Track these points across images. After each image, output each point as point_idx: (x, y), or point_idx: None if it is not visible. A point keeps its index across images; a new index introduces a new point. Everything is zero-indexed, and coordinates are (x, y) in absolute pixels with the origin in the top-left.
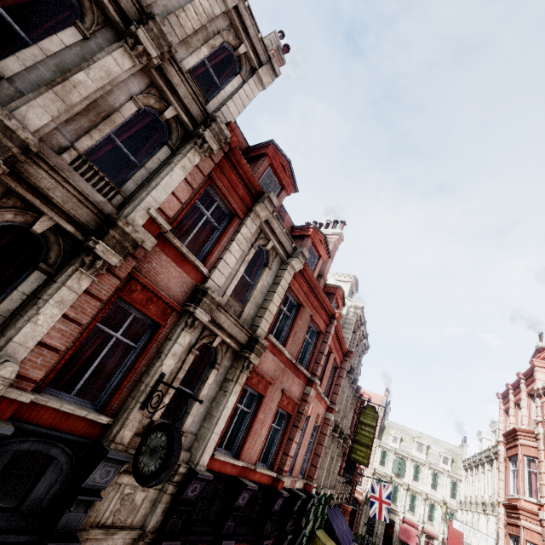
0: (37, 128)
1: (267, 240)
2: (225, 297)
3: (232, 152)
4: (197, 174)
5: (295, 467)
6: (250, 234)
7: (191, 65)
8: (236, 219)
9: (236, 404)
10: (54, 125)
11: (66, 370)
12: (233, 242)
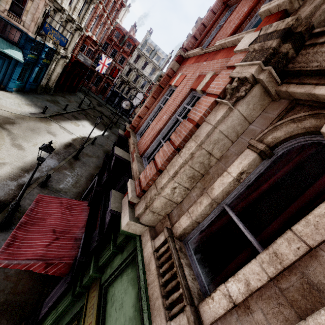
0: None
1: None
2: None
3: None
4: None
5: (143, 137)
6: None
7: None
8: None
9: None
10: None
11: None
12: None
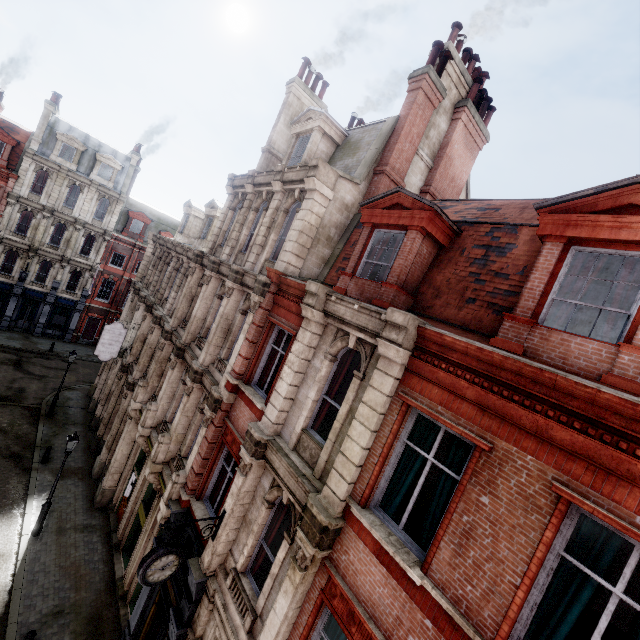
0: (202, 361)
1: (348, 336)
2: (294, 435)
3: (283, 283)
4: (252, 328)
5: None
6: (303, 346)
7: (265, 257)
8: (293, 339)
9: (307, 629)
10: (208, 355)
11: (216, 492)
12: (284, 366)
